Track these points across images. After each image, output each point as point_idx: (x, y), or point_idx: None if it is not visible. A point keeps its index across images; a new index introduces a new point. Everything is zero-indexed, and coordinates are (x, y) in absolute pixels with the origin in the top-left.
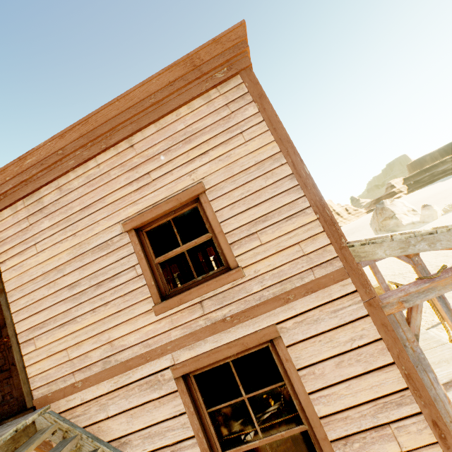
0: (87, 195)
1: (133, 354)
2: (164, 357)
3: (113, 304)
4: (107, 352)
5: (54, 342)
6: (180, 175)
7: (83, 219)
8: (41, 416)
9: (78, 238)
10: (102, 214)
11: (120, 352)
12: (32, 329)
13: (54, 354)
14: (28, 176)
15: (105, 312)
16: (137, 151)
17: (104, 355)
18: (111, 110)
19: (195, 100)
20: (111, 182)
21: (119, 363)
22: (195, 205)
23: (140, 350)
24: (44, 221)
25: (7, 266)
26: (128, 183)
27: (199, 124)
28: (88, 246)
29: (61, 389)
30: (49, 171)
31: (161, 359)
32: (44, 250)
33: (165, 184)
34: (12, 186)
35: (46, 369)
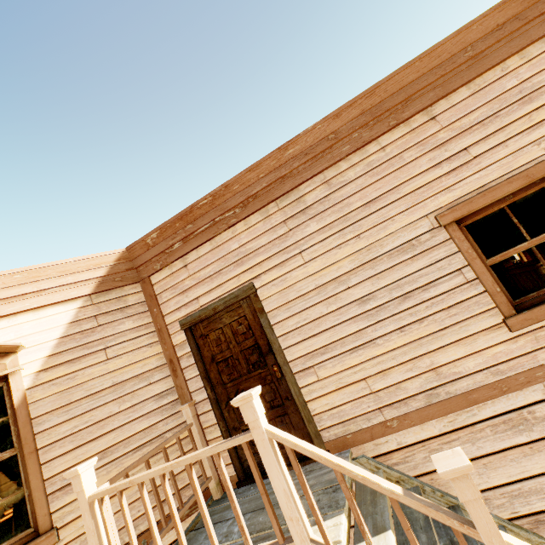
0: (370, 186)
1: (475, 385)
2: (529, 387)
3: (431, 320)
4: (431, 382)
5: (344, 370)
6: (520, 146)
7: (368, 216)
8: (353, 461)
9: (363, 240)
10: (396, 208)
11: (452, 382)
12: (310, 355)
13: (346, 386)
14: (288, 171)
15: (420, 331)
16: (442, 124)
17: (427, 386)
18: (408, 74)
19: (532, 46)
20: (405, 167)
21: (453, 396)
22: (544, 185)
23: (487, 379)
24: (309, 224)
25: (263, 281)
26: (433, 165)
27: (543, 76)
28: (381, 249)
29: (365, 429)
30: (314, 162)
31: (524, 390)
32: (315, 259)
33: (496, 160)
34: (266, 184)
35: (338, 405)
